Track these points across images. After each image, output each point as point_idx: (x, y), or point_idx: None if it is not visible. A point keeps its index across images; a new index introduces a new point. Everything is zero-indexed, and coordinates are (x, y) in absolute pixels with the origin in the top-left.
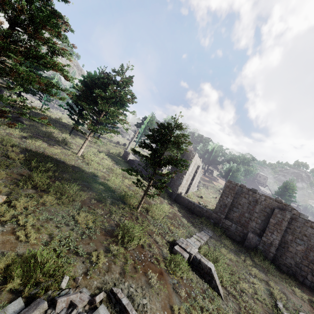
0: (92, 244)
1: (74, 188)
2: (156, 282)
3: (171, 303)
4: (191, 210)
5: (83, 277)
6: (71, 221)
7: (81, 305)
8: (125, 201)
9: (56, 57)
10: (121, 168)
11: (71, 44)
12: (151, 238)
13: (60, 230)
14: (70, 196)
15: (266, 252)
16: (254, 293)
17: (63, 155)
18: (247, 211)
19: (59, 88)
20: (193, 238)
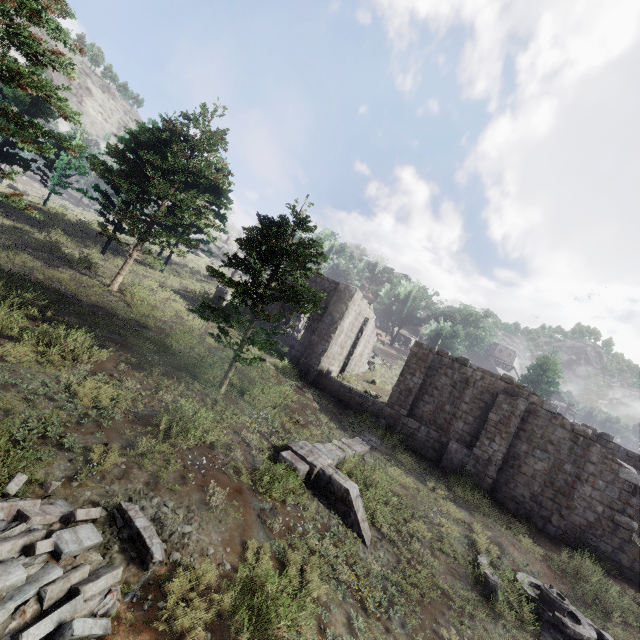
0: (101, 435)
1: (78, 336)
2: (222, 502)
3: (246, 538)
4: (345, 402)
5: (64, 483)
6: (62, 393)
7: (39, 519)
8: (198, 374)
9: (41, 68)
10: (189, 307)
11: (75, 45)
12: (237, 437)
13: (31, 406)
14: (70, 351)
15: (479, 476)
16: (438, 540)
17: (76, 285)
18: (448, 400)
19: (50, 134)
20: (331, 445)
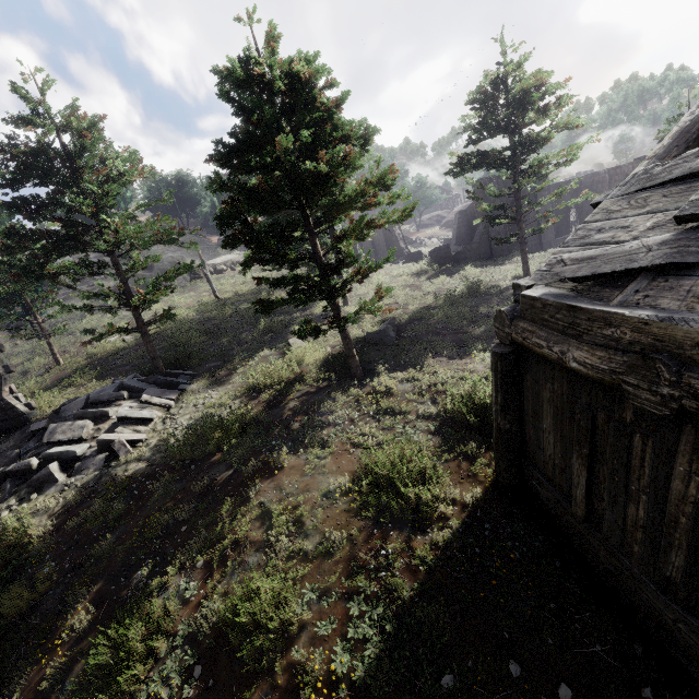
0: None
1: None
2: None
3: None
4: None
5: None
6: None
7: None
8: None
9: None
10: None
11: None
12: None
13: None
14: None
15: None
16: None
17: None
18: None
19: None
20: None
